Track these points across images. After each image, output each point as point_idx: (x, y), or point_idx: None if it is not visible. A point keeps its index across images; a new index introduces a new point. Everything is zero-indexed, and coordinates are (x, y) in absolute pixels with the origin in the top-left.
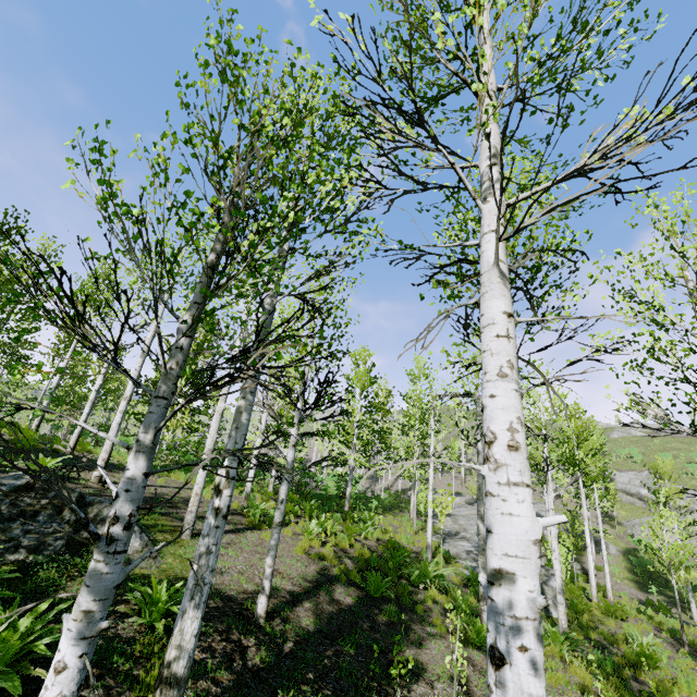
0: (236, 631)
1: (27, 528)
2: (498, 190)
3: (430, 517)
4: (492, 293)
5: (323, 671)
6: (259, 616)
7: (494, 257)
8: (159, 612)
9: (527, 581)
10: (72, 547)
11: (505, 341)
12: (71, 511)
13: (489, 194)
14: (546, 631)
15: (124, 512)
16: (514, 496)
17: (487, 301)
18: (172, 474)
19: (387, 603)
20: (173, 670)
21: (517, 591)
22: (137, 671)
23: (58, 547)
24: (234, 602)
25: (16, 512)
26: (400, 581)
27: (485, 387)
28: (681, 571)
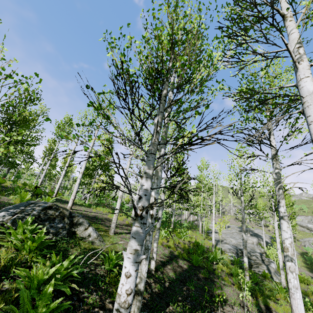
0: None
1: (51, 225)
2: (305, 58)
3: (213, 232)
4: None
5: (184, 296)
6: (152, 270)
7: None
8: (112, 264)
9: None
10: (69, 234)
11: None
12: (67, 219)
13: (300, 60)
14: (275, 287)
15: (145, 205)
16: None
17: (312, 109)
18: (97, 208)
19: (201, 269)
20: (139, 287)
21: None
22: (109, 289)
23: (64, 234)
24: None
25: (46, 217)
26: (203, 259)
27: None
28: None
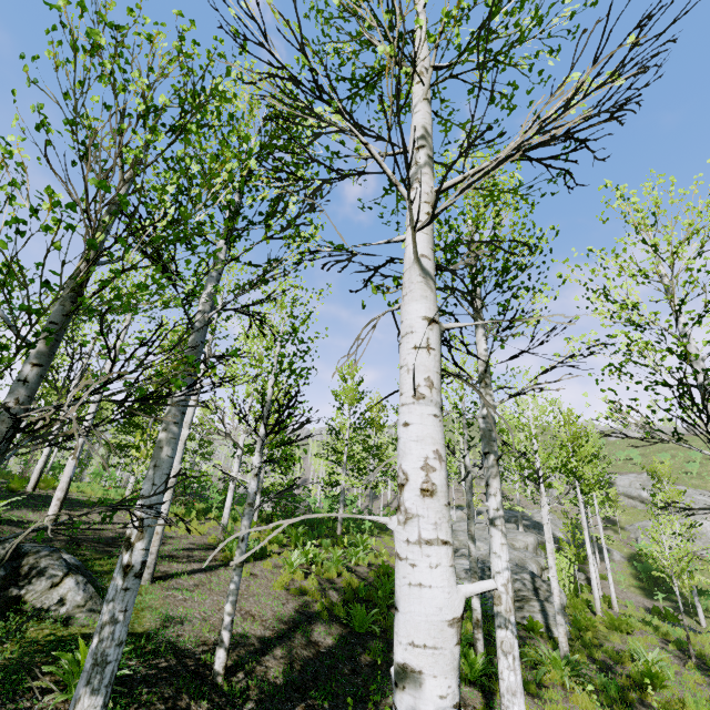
0: (187, 695)
1: None
2: (425, 174)
3: None
4: (412, 295)
5: None
6: (217, 674)
7: (413, 251)
8: None
9: (438, 681)
10: None
11: (424, 353)
12: None
13: (415, 180)
14: (546, 655)
15: None
16: (426, 558)
17: (406, 304)
18: None
19: (373, 640)
20: None
21: (424, 699)
22: None
23: None
24: (191, 658)
25: None
26: (390, 611)
27: (400, 412)
28: (684, 577)
